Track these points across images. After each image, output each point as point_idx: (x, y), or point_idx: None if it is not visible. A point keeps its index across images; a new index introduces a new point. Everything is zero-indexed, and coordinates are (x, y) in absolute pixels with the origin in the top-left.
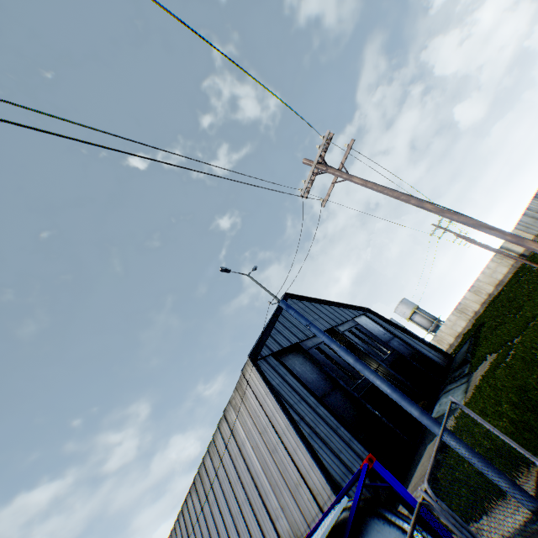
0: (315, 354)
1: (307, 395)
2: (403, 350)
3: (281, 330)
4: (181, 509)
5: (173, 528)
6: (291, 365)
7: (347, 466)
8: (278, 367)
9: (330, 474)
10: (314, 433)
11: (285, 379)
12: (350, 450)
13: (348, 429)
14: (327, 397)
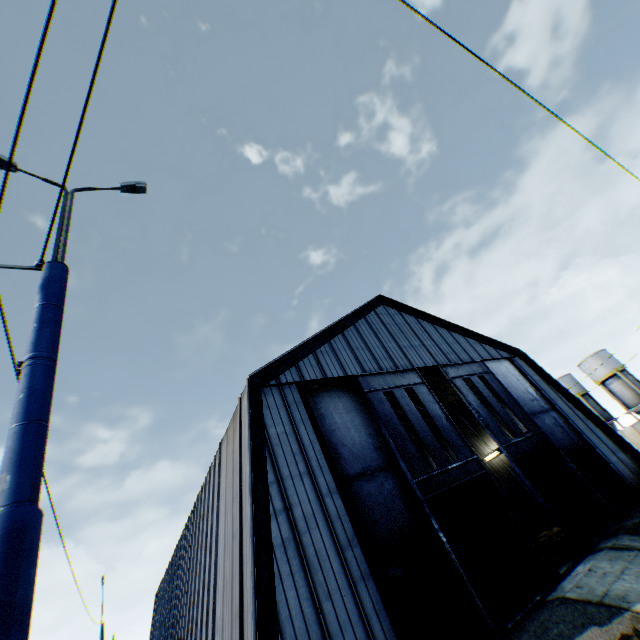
0: (378, 402)
1: (322, 468)
2: (557, 437)
3: (338, 349)
4: (186, 523)
5: (181, 536)
6: (328, 408)
7: (326, 630)
8: (297, 407)
9: (278, 639)
10: (295, 543)
11: (297, 430)
12: (350, 598)
13: (366, 557)
14: (365, 479)
